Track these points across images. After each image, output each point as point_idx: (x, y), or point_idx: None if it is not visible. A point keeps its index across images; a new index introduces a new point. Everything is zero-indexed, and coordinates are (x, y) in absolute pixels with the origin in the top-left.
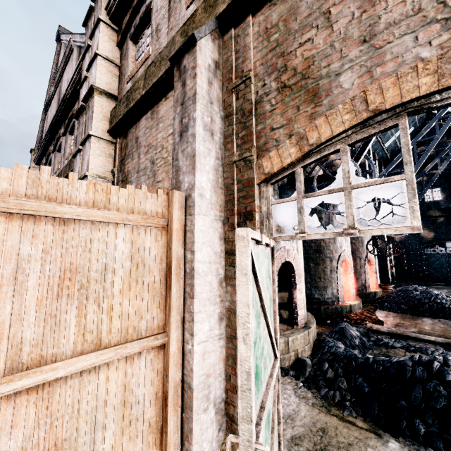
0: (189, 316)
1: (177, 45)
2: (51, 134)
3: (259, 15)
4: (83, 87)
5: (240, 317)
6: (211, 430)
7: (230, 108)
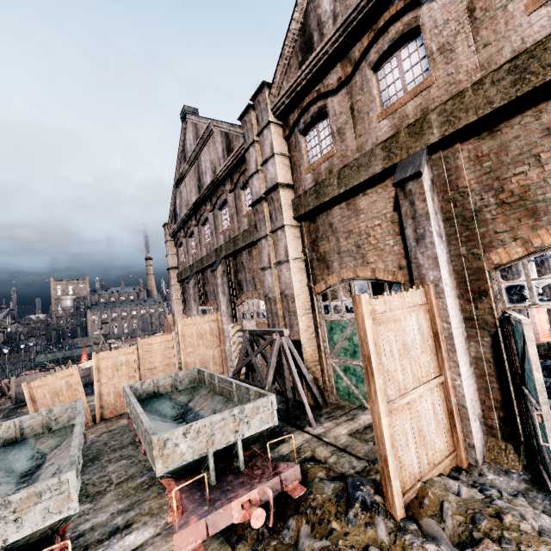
0: (454, 363)
1: (379, 157)
2: (193, 211)
3: (467, 144)
4: (253, 177)
5: (532, 360)
6: (479, 433)
7: (450, 214)
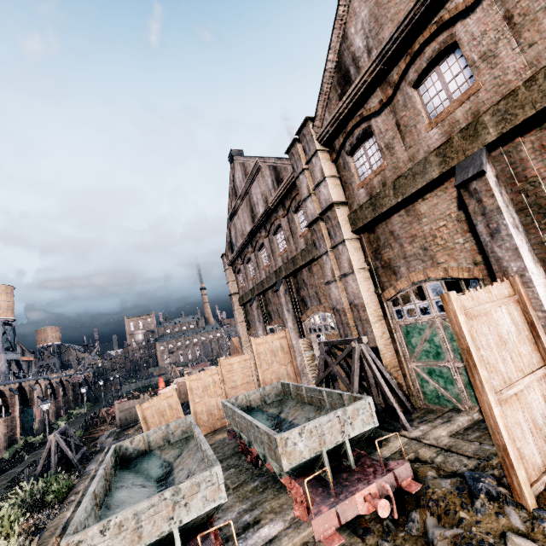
0: None
1: (434, 163)
2: (249, 239)
3: (529, 136)
4: (307, 201)
5: None
6: None
7: (522, 204)
